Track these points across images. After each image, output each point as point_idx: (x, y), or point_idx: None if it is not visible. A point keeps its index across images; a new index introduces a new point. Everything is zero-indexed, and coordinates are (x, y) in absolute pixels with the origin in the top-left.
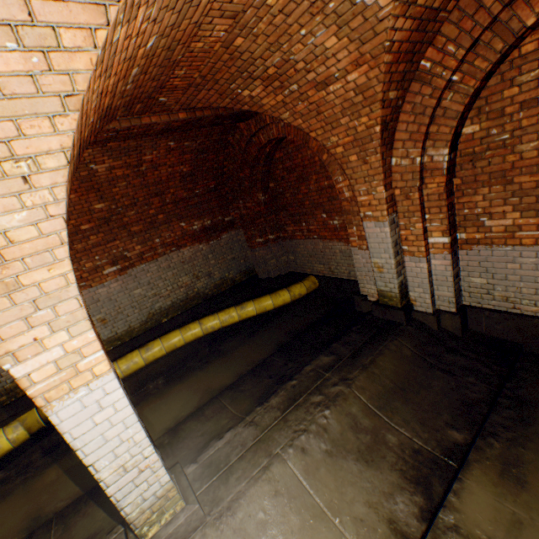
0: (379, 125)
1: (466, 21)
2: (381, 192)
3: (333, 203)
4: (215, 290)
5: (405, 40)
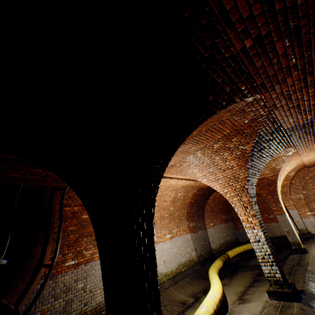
0: (288, 189)
1: (297, 177)
2: (291, 202)
3: (269, 210)
4: (230, 242)
5: (291, 178)
